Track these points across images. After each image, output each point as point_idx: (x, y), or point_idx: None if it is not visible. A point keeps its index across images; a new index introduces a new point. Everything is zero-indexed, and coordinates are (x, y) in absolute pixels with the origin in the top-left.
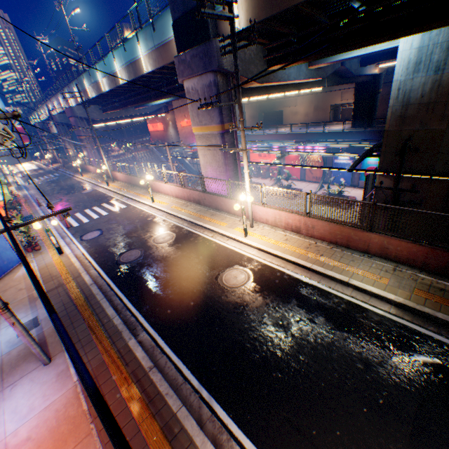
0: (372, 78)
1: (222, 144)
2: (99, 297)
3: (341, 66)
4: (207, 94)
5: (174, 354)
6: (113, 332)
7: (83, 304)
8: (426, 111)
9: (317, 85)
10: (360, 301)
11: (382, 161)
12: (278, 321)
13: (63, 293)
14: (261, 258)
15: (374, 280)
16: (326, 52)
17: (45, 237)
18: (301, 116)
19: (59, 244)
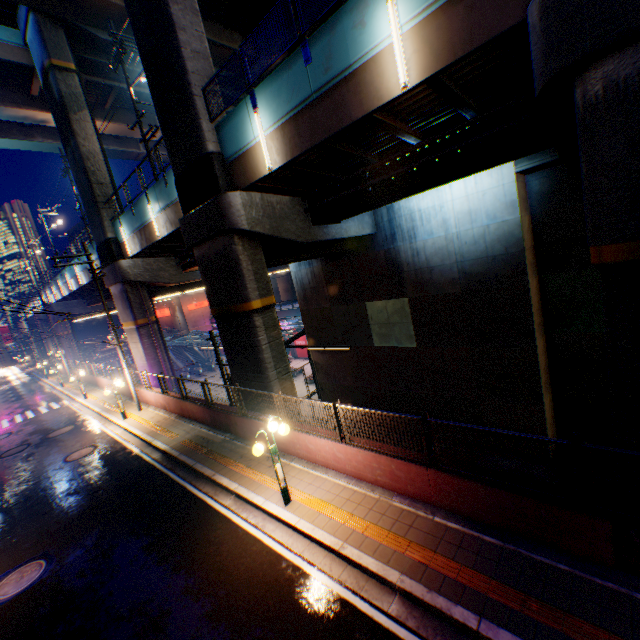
0: None
1: (140, 336)
2: None
3: None
4: (122, 297)
5: None
6: None
7: None
8: (316, 293)
9: (276, 269)
10: (147, 454)
11: (308, 335)
12: (74, 477)
13: None
14: (120, 435)
15: (170, 437)
16: None
17: None
18: None
19: None
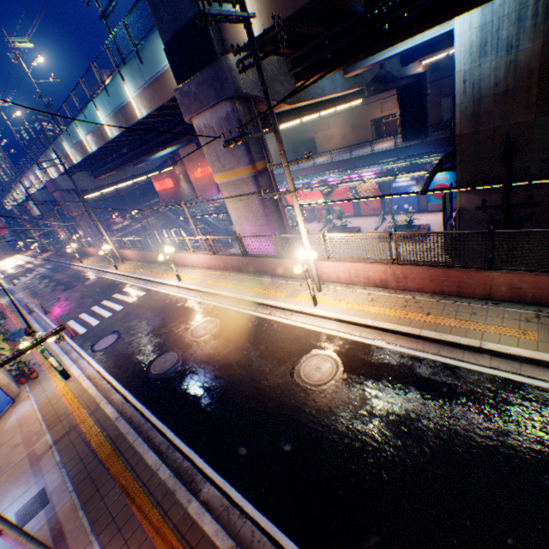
0: (415, 80)
1: (257, 189)
2: (131, 438)
3: (380, 70)
4: (226, 129)
5: (261, 515)
6: (161, 494)
7: (110, 454)
8: (504, 102)
9: (356, 98)
10: (508, 372)
11: (459, 173)
12: (401, 428)
13: (78, 441)
14: (345, 333)
15: (517, 337)
16: (370, 50)
17: (42, 357)
18: (337, 139)
19: (62, 366)
